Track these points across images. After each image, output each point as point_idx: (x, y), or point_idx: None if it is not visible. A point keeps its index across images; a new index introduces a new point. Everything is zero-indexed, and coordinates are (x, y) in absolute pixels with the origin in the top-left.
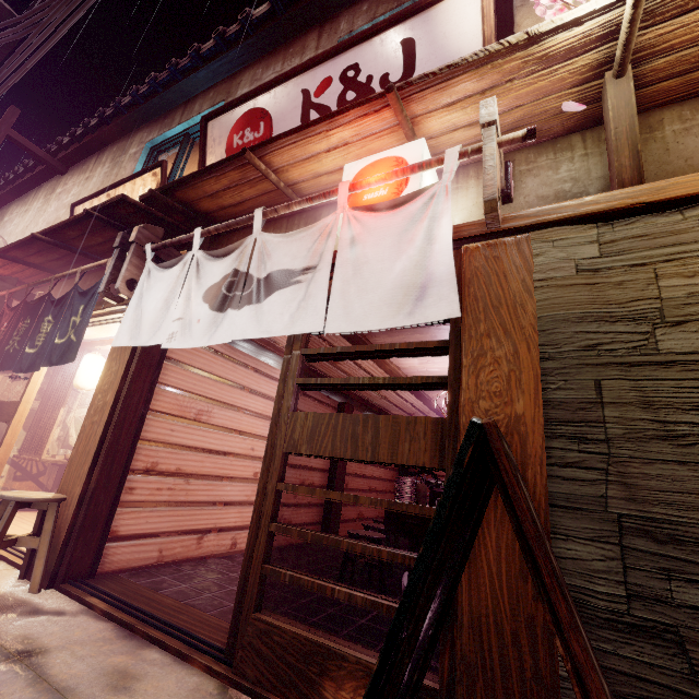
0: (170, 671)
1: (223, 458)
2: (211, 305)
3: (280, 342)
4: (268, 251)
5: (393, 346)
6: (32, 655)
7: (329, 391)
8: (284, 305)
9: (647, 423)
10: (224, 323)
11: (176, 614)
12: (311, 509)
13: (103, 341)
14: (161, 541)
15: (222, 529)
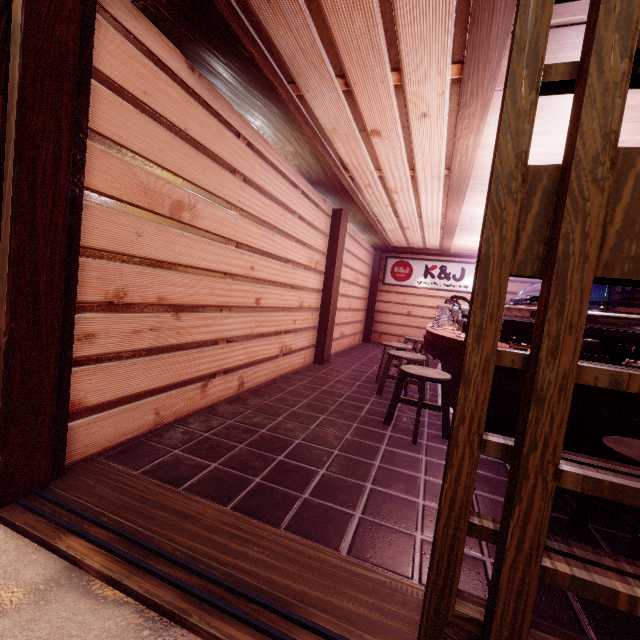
0: None
1: (219, 280)
2: None
3: (301, 82)
4: None
5: None
6: None
7: (328, 194)
8: None
9: None
10: None
11: (238, 547)
12: (308, 335)
13: None
14: (154, 400)
15: (227, 370)
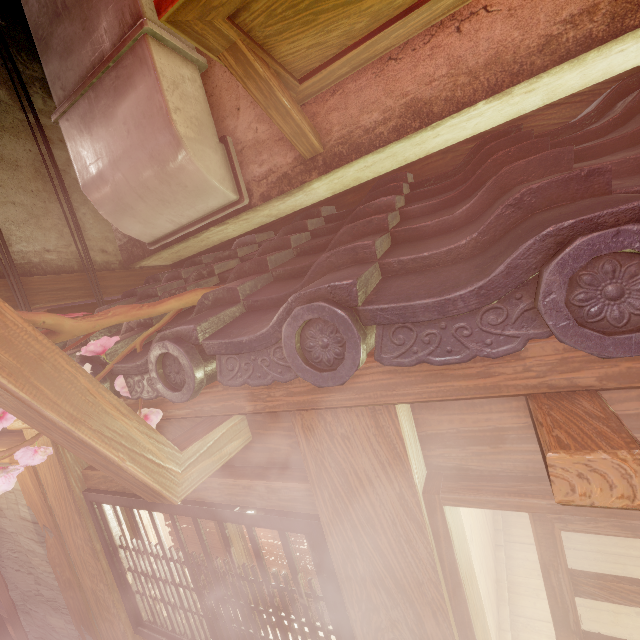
0: None
1: None
2: None
3: None
4: None
5: None
6: None
7: None
8: None
9: (4, 553)
10: None
11: None
12: None
13: None
14: None
15: None
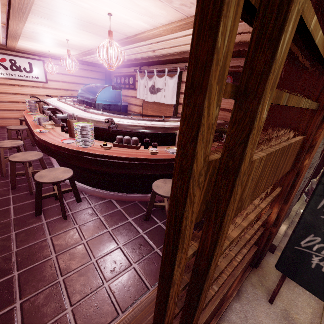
0: None
1: None
2: None
3: None
4: None
5: None
6: None
7: None
8: None
9: None
10: None
11: None
12: None
13: None
14: None
15: None
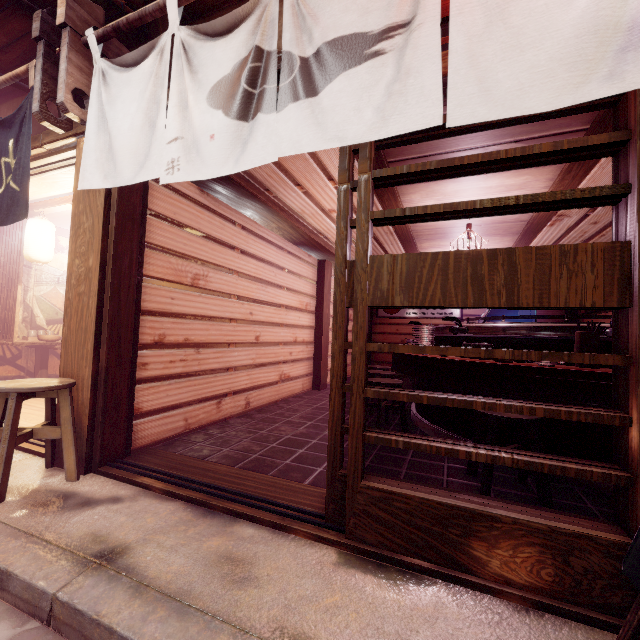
0: (277, 546)
1: (226, 324)
2: (227, 110)
3: (273, 190)
4: (310, 9)
5: (529, 150)
6: (114, 557)
7: (311, 251)
8: (360, 93)
9: None
10: (257, 135)
11: (240, 481)
12: (304, 365)
13: (45, 202)
14: (184, 411)
15: (235, 392)
